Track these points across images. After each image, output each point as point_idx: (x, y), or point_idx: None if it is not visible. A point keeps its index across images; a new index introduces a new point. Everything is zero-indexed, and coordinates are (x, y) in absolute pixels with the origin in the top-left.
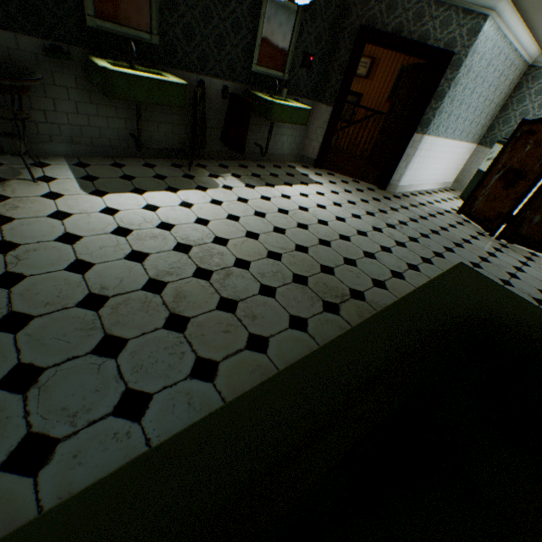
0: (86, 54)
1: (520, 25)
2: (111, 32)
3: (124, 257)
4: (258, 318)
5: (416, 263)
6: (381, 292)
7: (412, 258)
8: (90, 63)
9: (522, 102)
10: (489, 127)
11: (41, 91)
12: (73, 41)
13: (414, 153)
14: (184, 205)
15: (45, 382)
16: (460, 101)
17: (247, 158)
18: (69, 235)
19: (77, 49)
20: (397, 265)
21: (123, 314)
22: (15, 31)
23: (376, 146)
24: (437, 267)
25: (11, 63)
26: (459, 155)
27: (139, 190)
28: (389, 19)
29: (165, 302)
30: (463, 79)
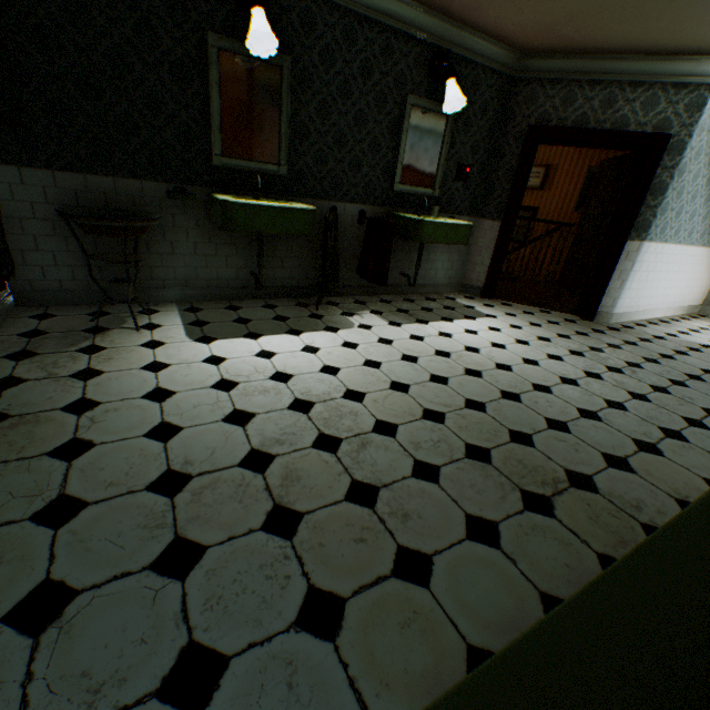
0: (210, 193)
1: None
2: (237, 168)
3: (221, 419)
4: (412, 518)
5: (676, 427)
6: (624, 477)
7: (667, 419)
8: (211, 200)
9: None
10: None
11: (160, 235)
12: (197, 181)
13: (631, 267)
14: (307, 350)
15: (71, 616)
16: (691, 193)
17: (390, 292)
18: (161, 390)
19: (201, 189)
20: (642, 430)
21: (206, 503)
22: (142, 179)
23: (568, 265)
24: None
25: (134, 209)
26: (704, 266)
27: (253, 335)
28: (567, 113)
29: (269, 486)
30: (691, 164)
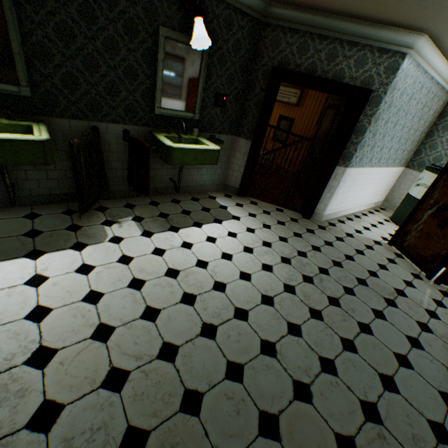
0: None
1: (441, 61)
2: None
3: None
4: None
5: (333, 355)
6: None
7: (329, 343)
8: None
9: (447, 128)
10: (415, 151)
11: None
12: None
13: (338, 184)
14: (32, 281)
15: None
16: (383, 133)
17: (163, 192)
18: None
19: None
20: (305, 364)
21: None
22: None
23: (301, 173)
24: (362, 357)
25: None
26: (387, 178)
27: None
28: (302, 60)
29: None
30: (384, 113)
